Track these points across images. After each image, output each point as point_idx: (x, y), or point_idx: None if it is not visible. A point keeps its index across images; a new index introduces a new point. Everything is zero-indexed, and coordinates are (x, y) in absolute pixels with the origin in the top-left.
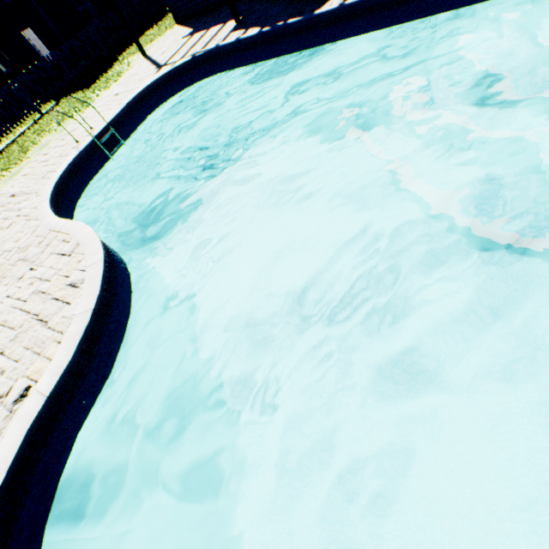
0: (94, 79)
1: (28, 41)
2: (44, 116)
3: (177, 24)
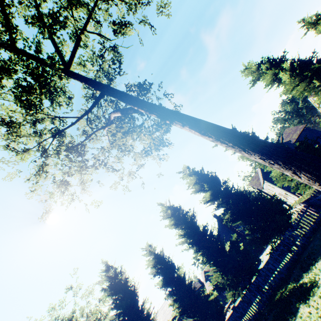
0: None
1: None
2: None
3: None
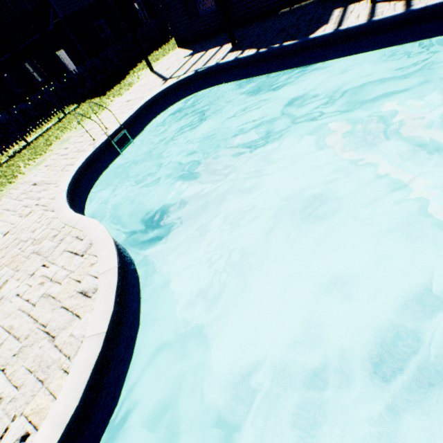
0: (109, 88)
1: (60, 59)
2: (67, 115)
3: (179, 47)
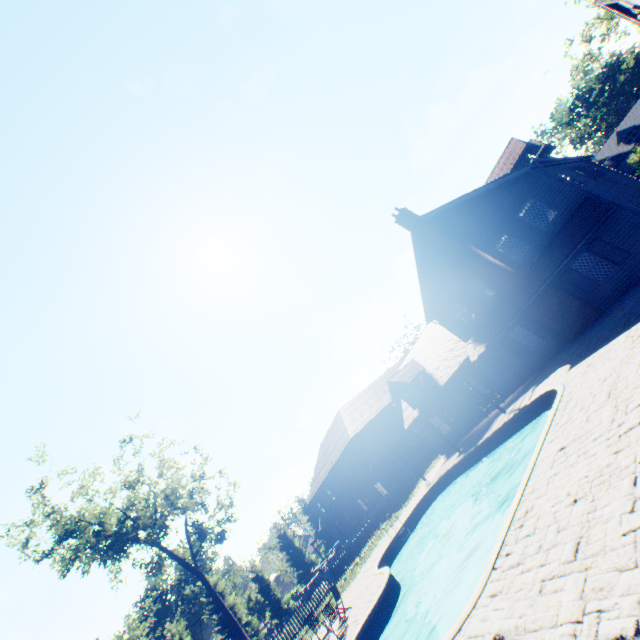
0: (404, 500)
1: (377, 488)
2: (381, 529)
3: (442, 455)
